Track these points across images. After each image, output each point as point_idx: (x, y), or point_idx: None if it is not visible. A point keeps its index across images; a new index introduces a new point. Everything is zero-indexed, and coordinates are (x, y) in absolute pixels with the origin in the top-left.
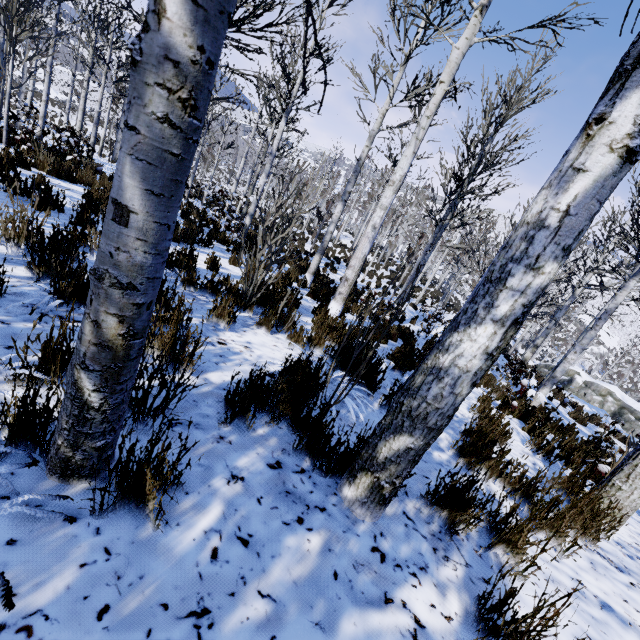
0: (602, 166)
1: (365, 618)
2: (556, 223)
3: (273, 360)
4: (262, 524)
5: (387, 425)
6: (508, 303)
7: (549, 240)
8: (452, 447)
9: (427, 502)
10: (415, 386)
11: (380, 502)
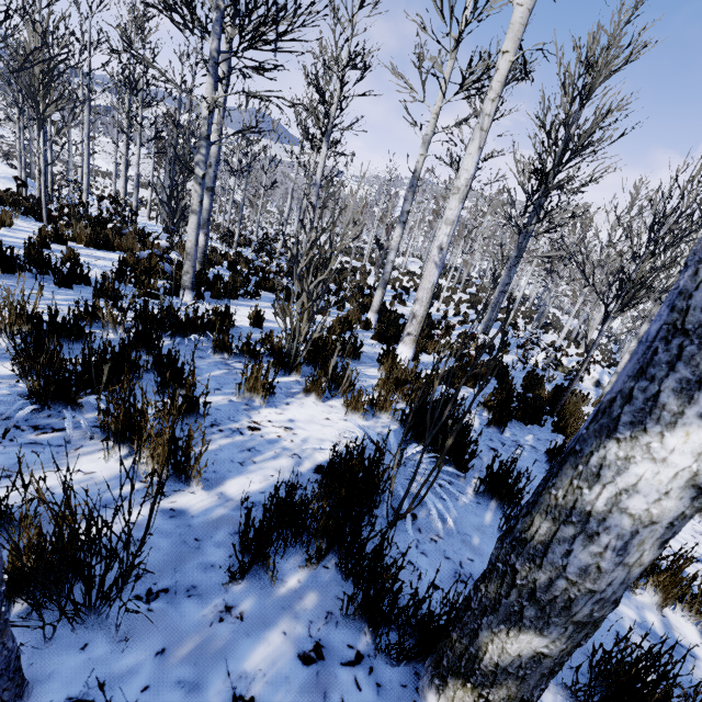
0: None
1: None
2: None
3: (322, 443)
4: None
5: (491, 601)
6: None
7: None
8: None
9: (576, 692)
10: (537, 540)
11: None
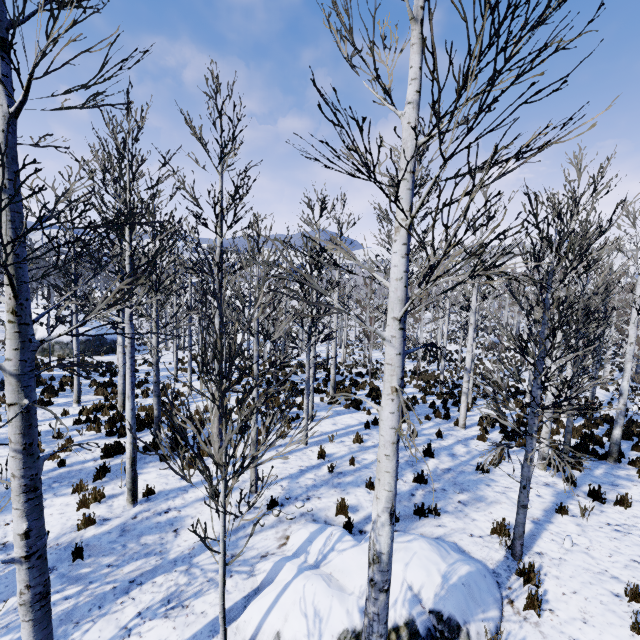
0: (622, 407)
1: (618, 470)
2: (620, 413)
3: None
4: (595, 463)
5: (610, 446)
6: (619, 424)
7: (620, 415)
8: (639, 458)
9: (629, 464)
10: (611, 439)
11: (615, 461)
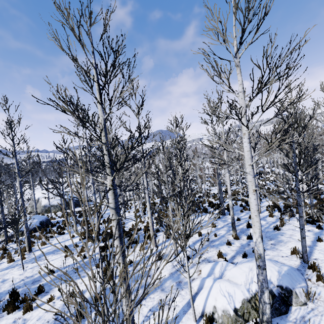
0: None
1: None
2: None
3: None
4: None
5: None
6: None
7: None
8: None
9: None
10: None
11: None
